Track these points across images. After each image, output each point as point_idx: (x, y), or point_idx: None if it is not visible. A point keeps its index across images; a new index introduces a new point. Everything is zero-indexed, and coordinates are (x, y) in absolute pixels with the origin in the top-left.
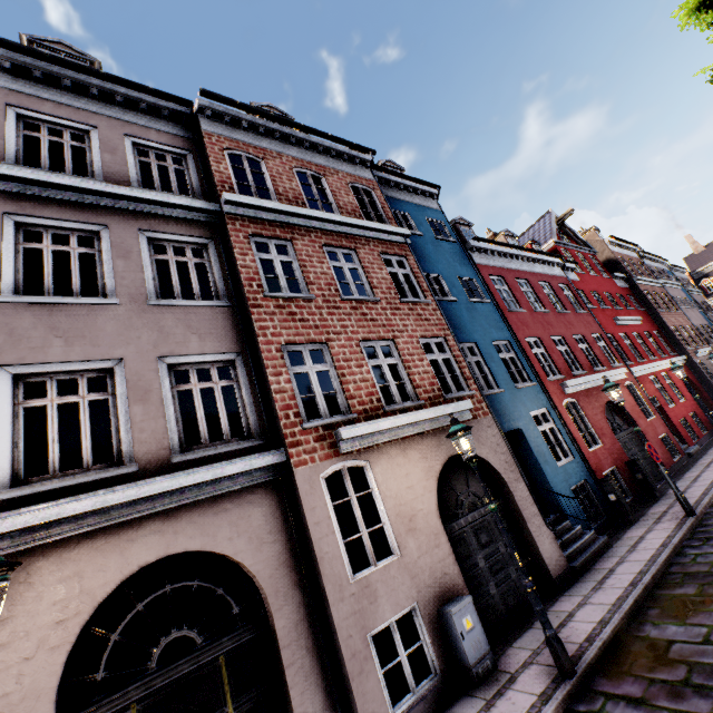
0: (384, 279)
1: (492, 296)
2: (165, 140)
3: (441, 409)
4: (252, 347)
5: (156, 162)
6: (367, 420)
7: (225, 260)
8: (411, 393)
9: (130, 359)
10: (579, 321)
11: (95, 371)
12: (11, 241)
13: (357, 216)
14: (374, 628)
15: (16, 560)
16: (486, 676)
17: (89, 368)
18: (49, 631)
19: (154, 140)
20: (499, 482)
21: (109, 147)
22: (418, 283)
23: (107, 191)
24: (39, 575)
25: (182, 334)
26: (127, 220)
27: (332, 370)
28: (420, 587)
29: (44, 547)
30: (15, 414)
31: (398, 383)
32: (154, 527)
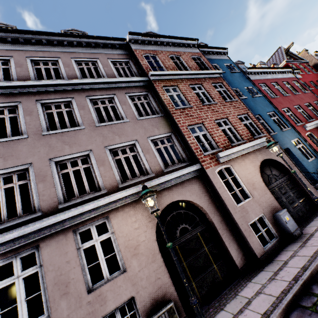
0: (216, 94)
1: (262, 93)
2: (120, 57)
3: (254, 142)
4: (175, 129)
5: (120, 66)
6: (226, 150)
7: (156, 98)
8: (239, 138)
9: (139, 139)
10: (306, 97)
11: (129, 145)
12: (91, 106)
13: (198, 70)
14: (250, 222)
15: (131, 204)
16: (299, 236)
17: (128, 144)
18: (148, 224)
19: (117, 58)
20: (284, 169)
21: (105, 65)
22: (230, 93)
23: (112, 81)
24: (139, 208)
25: (151, 128)
26: (120, 90)
27: (207, 133)
28: (263, 208)
29: (137, 200)
30: (113, 162)
31: None
32: (165, 193)
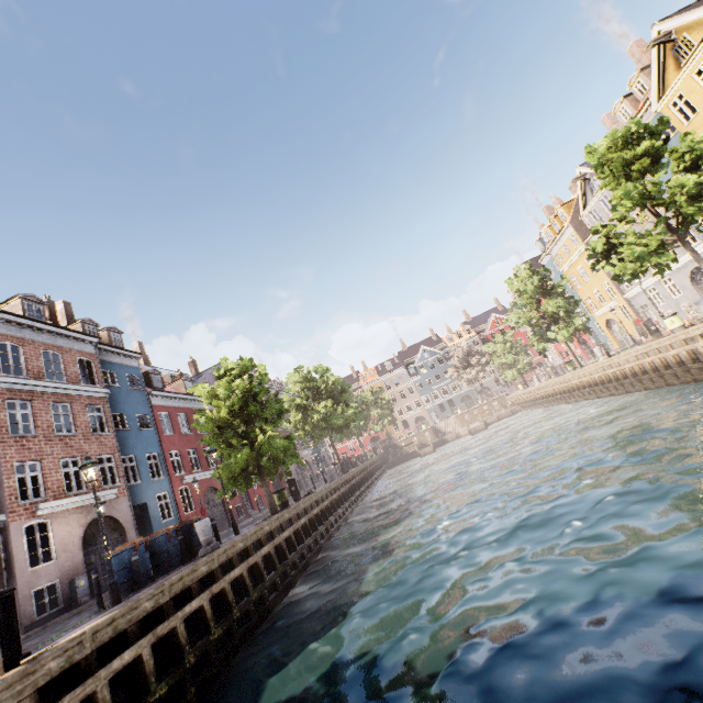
0: (86, 421)
1: (157, 426)
2: None
3: (99, 494)
4: None
5: None
6: (55, 500)
7: None
8: (84, 486)
9: None
10: None
11: None
12: None
13: (78, 381)
14: (37, 588)
15: None
16: (85, 602)
17: None
18: None
19: None
20: (122, 530)
21: None
22: (107, 422)
23: None
24: None
25: None
26: None
27: (41, 475)
28: (63, 573)
29: None
30: None
31: (79, 476)
32: None
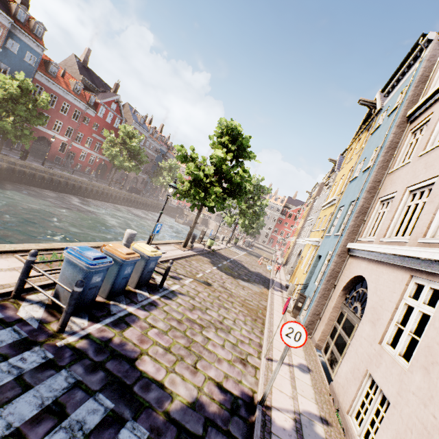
0: None
1: None
2: None
3: None
4: None
5: None
6: None
7: None
8: None
9: None
10: (69, 121)
11: None
12: None
13: None
14: None
15: None
16: None
17: None
18: None
19: None
20: None
21: None
22: None
23: None
24: None
25: None
26: None
27: None
28: None
29: None
30: None
31: None
32: None
